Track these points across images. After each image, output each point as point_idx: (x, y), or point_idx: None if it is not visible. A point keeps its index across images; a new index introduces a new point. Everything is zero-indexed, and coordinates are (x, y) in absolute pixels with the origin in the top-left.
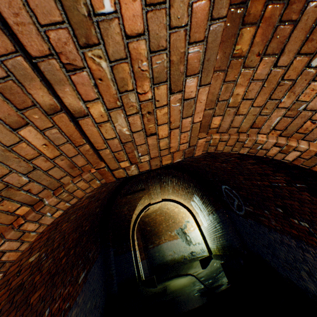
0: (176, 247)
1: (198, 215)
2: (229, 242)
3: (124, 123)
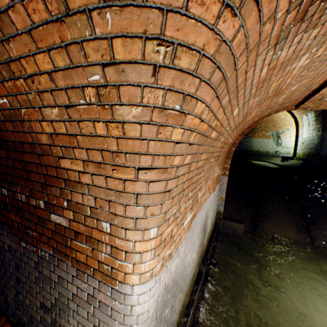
0: (264, 144)
1: (303, 128)
2: (316, 152)
3: (312, 105)
